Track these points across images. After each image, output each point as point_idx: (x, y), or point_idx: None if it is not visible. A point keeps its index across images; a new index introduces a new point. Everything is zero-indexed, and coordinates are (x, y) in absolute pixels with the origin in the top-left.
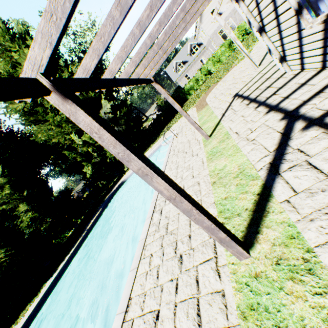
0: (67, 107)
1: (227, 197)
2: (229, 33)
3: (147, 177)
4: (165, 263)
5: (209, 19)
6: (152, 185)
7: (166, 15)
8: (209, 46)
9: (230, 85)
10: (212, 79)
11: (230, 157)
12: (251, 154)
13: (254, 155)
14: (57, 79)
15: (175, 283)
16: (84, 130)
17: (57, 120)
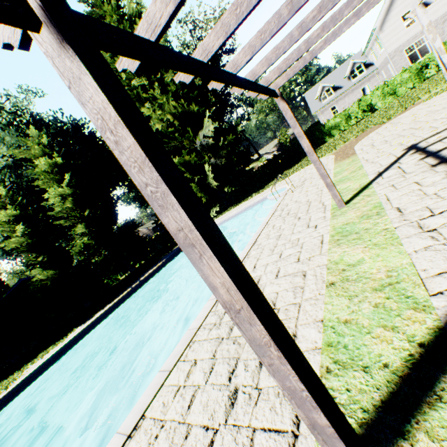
0: (67, 64)
1: (351, 321)
2: (432, 40)
3: (193, 249)
4: (209, 388)
5: (396, 27)
6: (200, 270)
7: None
8: (382, 70)
9: (404, 130)
10: (374, 119)
11: (375, 249)
12: (423, 256)
13: (430, 261)
14: (67, 5)
15: (210, 437)
16: (92, 121)
17: None
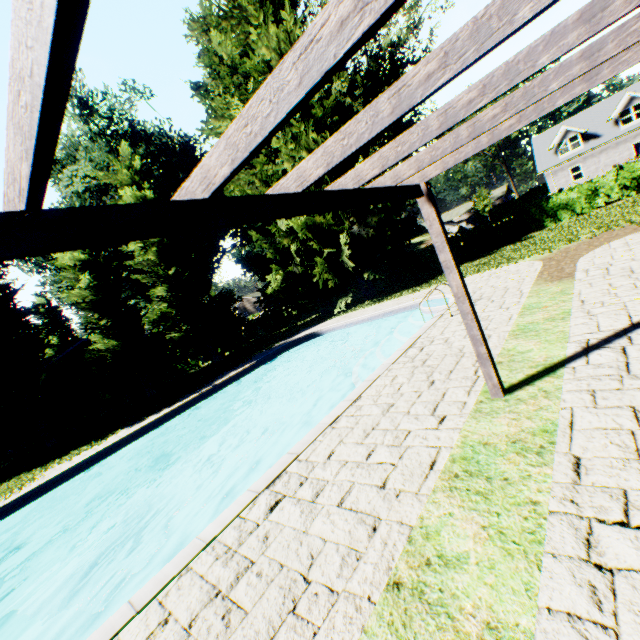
0: None
1: None
2: None
3: None
4: None
5: None
6: None
7: (483, 29)
8: None
9: None
10: (636, 209)
11: (495, 544)
12: (560, 633)
13: None
14: None
15: None
16: None
17: (267, 171)
